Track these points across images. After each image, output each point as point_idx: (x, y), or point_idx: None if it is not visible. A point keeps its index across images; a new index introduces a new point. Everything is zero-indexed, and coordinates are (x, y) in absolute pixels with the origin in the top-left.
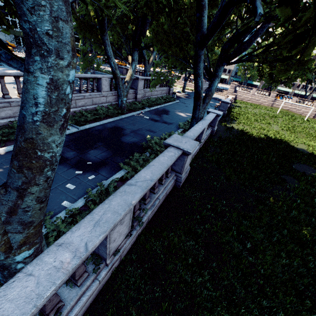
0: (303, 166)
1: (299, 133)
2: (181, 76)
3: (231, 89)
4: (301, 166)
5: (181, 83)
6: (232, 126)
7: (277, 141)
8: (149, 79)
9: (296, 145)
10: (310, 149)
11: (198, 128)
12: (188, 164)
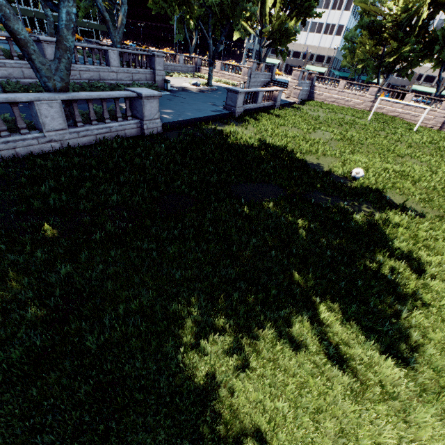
0: (267, 188)
1: (368, 146)
2: (219, 62)
3: (294, 80)
4: (264, 187)
5: (220, 74)
6: (215, 127)
7: (276, 150)
8: (82, 46)
9: (317, 159)
10: (334, 165)
11: None
12: None
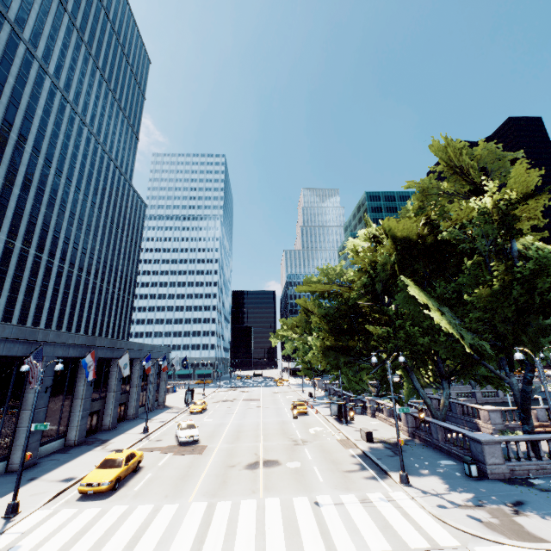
0: None
1: None
2: None
3: None
4: None
5: None
6: None
7: None
8: None
9: None
10: None
11: (490, 390)
12: (481, 397)
